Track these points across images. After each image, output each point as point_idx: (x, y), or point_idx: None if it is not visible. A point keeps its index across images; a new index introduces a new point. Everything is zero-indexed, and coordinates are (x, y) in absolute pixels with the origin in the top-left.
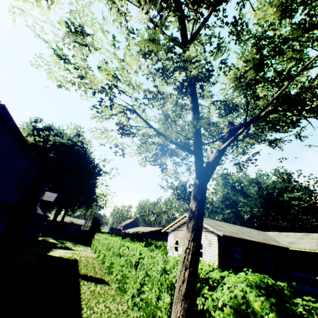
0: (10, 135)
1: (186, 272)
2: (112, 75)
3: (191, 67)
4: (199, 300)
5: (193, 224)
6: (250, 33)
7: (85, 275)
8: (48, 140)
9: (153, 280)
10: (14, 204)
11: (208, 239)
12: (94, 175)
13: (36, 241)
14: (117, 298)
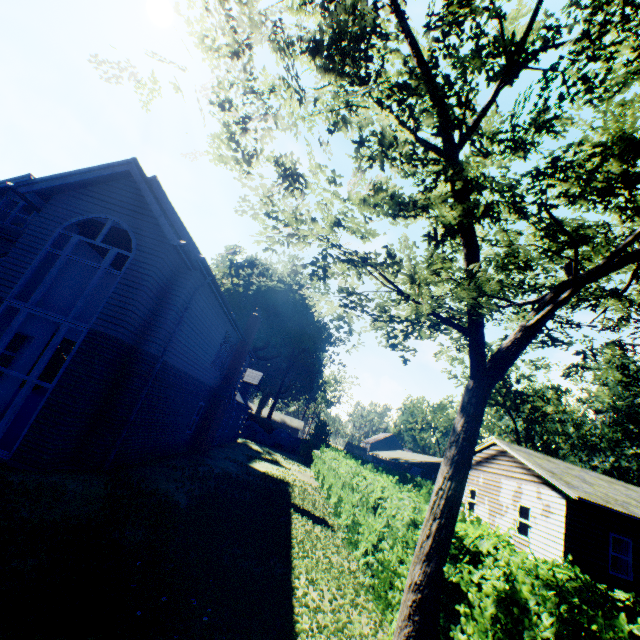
0: (208, 293)
1: (433, 523)
2: (330, 226)
3: (443, 210)
4: (447, 566)
5: (453, 453)
6: (541, 153)
7: (299, 506)
8: (250, 283)
9: (395, 534)
10: (210, 385)
11: (544, 502)
12: (319, 344)
13: (234, 443)
14: (342, 551)
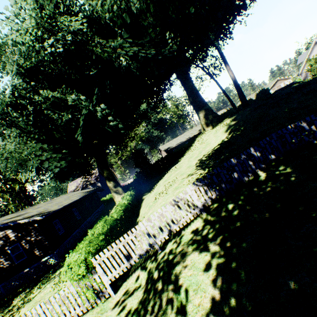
0: None
1: None
2: None
3: None
4: None
5: None
6: None
7: None
8: None
9: None
10: None
11: (288, 81)
12: None
13: None
14: None
